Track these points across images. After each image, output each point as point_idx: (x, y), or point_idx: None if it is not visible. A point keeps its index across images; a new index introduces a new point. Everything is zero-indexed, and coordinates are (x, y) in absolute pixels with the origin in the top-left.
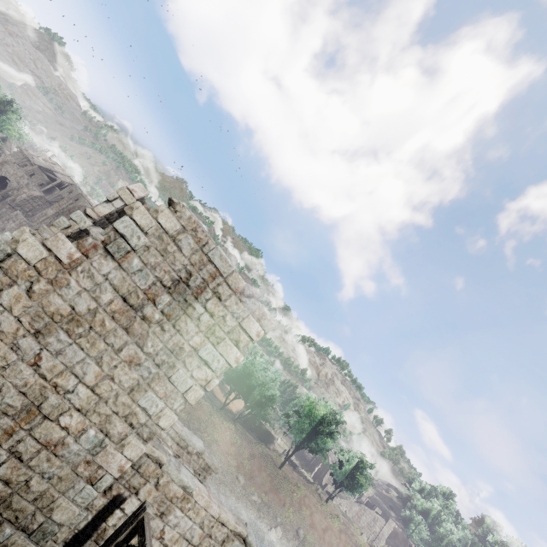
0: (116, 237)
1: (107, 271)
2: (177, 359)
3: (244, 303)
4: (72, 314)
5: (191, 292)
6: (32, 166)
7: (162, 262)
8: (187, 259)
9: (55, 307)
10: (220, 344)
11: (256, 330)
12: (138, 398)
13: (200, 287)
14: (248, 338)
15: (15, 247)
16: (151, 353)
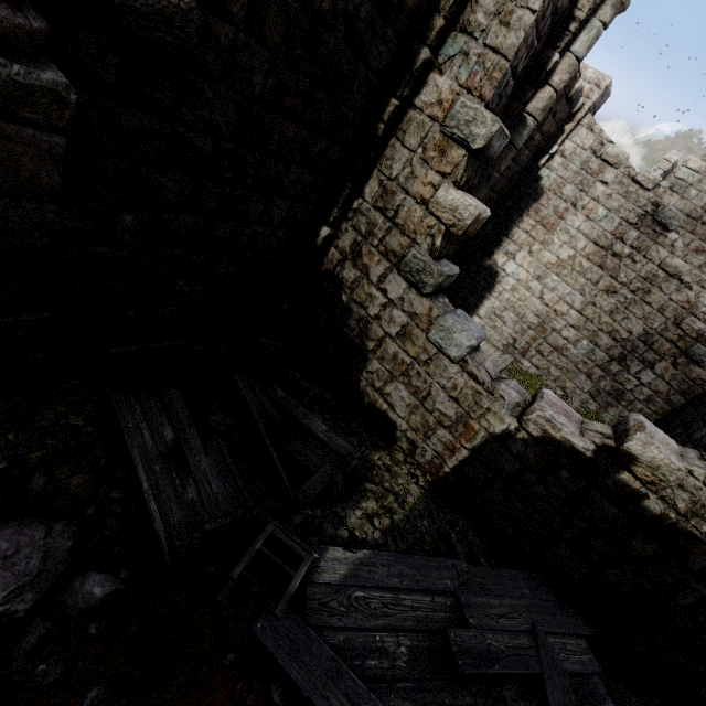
0: (677, 182)
1: (673, 203)
2: None
3: None
4: None
5: None
6: None
7: None
8: None
9: None
10: None
11: None
12: (705, 271)
13: None
14: None
15: None
16: None
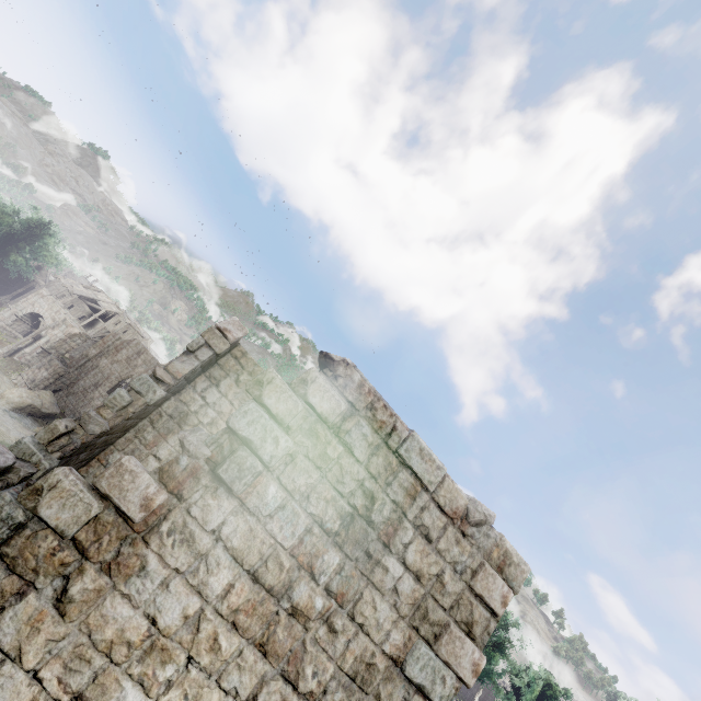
0: (233, 445)
1: (218, 521)
2: (364, 693)
3: (471, 539)
4: (150, 635)
5: (376, 535)
6: (71, 296)
7: (320, 482)
8: (363, 467)
9: (114, 626)
10: (441, 641)
11: (500, 592)
12: None
13: (391, 521)
14: (486, 611)
15: (34, 505)
16: (314, 691)
